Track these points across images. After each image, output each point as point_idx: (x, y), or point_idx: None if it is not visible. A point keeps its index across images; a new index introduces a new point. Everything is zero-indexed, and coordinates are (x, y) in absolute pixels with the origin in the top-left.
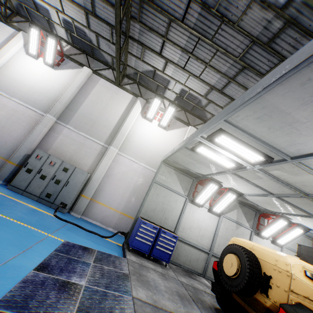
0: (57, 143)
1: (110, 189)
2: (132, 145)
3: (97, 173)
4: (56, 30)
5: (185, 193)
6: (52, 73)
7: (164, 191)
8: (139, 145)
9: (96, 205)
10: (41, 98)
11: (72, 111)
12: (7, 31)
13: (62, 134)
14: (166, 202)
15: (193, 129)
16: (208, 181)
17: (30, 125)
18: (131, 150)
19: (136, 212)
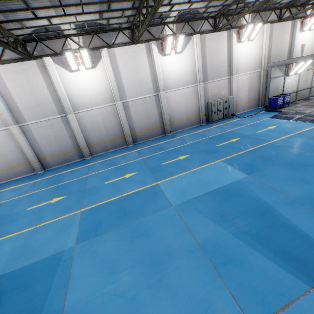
0: (210, 94)
1: (240, 96)
2: (240, 66)
3: (233, 94)
4: (166, 20)
5: (283, 74)
6: (182, 57)
7: (275, 80)
8: (242, 63)
9: (237, 107)
10: (188, 77)
11: (205, 72)
12: (142, 49)
13: (209, 88)
14: (277, 84)
15: (269, 26)
16: (299, 62)
17: (195, 95)
18: (240, 70)
19: (253, 97)
